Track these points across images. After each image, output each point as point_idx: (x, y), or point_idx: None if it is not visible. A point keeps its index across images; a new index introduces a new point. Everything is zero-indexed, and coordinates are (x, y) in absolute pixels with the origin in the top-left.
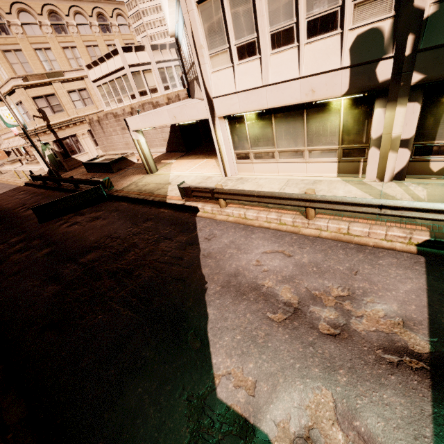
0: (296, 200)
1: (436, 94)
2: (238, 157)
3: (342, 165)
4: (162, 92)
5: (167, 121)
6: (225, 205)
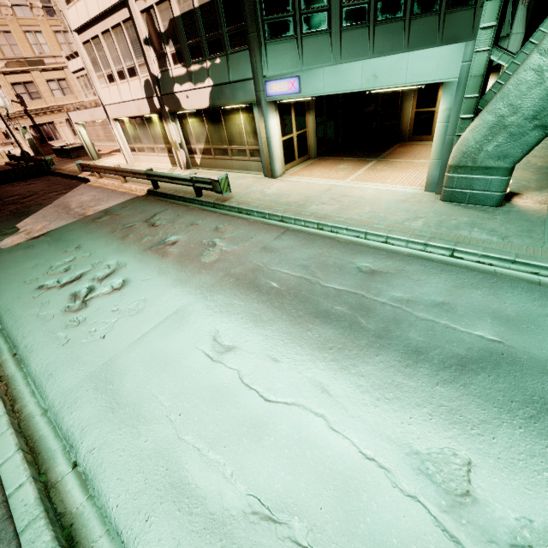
0: (114, 171)
1: (181, 119)
2: (132, 150)
3: (171, 159)
4: None
5: (89, 118)
6: (100, 177)
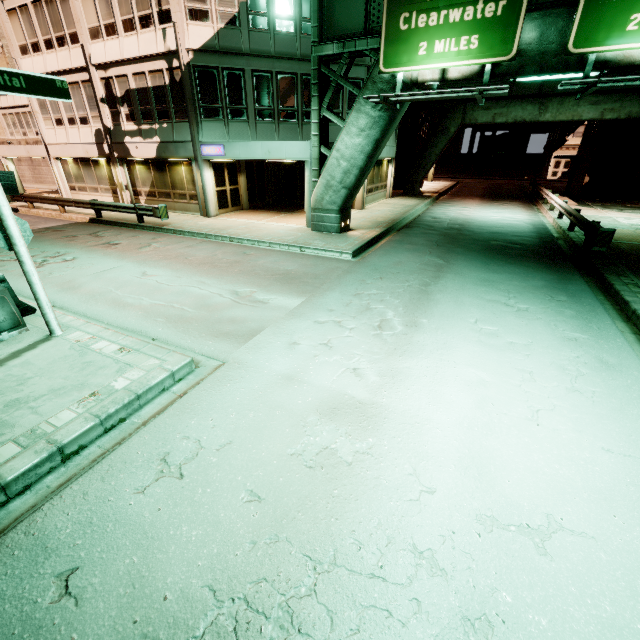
0: (53, 201)
1: (129, 165)
2: (71, 189)
3: (115, 199)
4: None
5: (24, 154)
6: (33, 208)
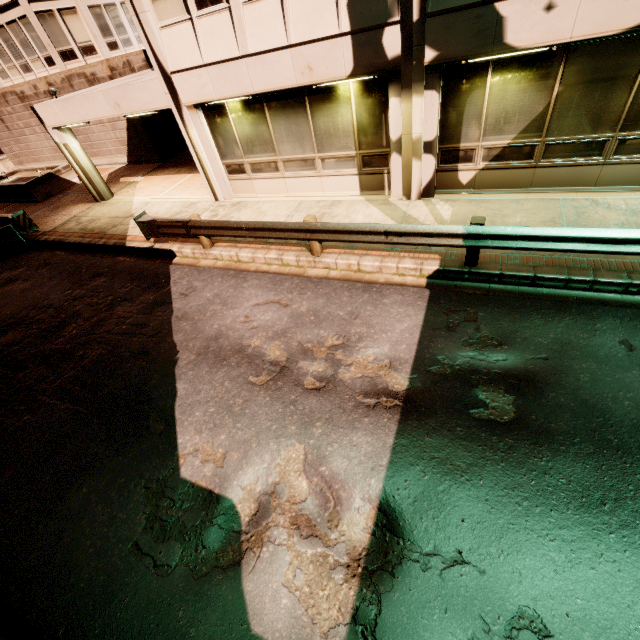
0: (295, 232)
1: (455, 79)
2: (230, 171)
3: (364, 179)
4: (106, 54)
5: (106, 111)
6: (211, 245)
